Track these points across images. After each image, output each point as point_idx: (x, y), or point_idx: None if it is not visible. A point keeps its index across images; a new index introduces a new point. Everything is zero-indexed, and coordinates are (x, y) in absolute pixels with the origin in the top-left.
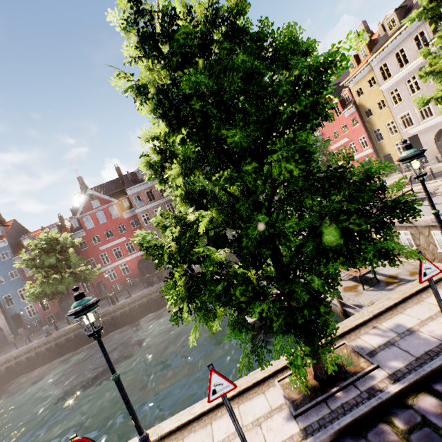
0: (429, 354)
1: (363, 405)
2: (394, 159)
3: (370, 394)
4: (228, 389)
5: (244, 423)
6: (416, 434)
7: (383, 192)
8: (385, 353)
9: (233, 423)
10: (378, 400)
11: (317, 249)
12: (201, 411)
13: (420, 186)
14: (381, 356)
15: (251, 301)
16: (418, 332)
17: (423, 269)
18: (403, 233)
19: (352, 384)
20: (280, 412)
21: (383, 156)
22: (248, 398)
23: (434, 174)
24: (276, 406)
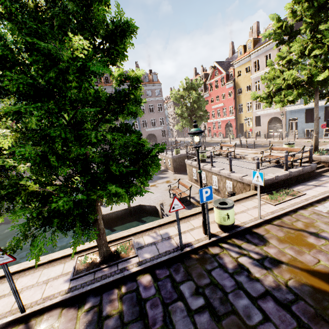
0: (166, 253)
1: (112, 277)
2: (244, 127)
3: (121, 271)
4: (8, 261)
5: (39, 281)
6: (127, 295)
7: (162, 152)
8: (147, 248)
9: (9, 282)
10: (122, 275)
11: (91, 180)
12: (15, 270)
13: (243, 150)
14: (144, 249)
15: (24, 206)
16: (172, 239)
17: (173, 205)
18: (214, 177)
19: (117, 264)
20: (65, 276)
21: (239, 123)
22: (53, 265)
23: (258, 144)
24: (66, 272)
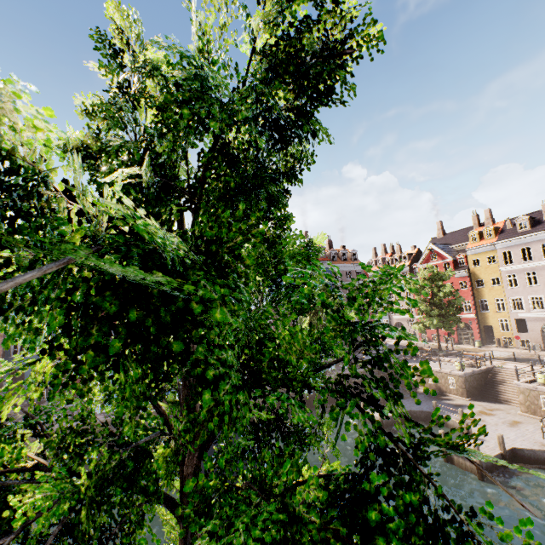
0: None
1: None
2: (494, 332)
3: None
4: None
5: None
6: None
7: None
8: None
9: None
10: None
11: None
12: None
13: None
14: None
15: None
16: None
17: None
18: None
19: None
20: None
21: (483, 325)
22: None
23: None
24: None
